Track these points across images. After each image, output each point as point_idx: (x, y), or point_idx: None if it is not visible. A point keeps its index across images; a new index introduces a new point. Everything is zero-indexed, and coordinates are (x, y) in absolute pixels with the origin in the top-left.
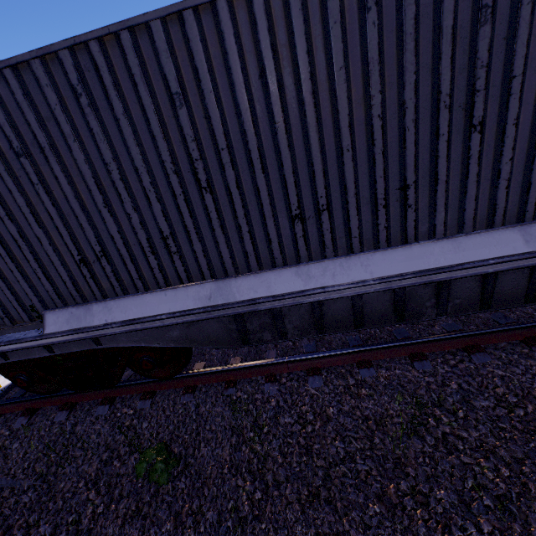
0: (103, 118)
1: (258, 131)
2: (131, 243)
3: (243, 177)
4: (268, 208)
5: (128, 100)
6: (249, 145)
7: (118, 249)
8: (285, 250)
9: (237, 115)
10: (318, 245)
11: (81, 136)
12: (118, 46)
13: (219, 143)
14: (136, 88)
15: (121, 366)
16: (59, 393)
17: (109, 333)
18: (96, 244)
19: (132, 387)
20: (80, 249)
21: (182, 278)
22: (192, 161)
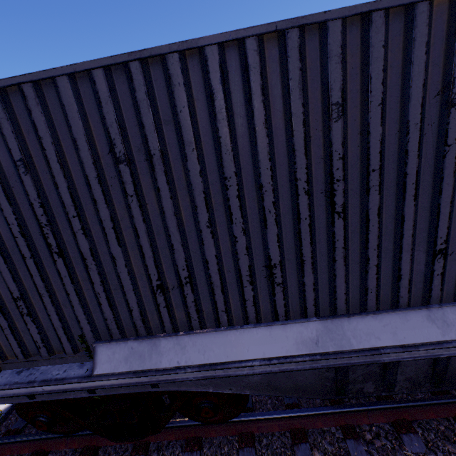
0: (234, 126)
1: (420, 152)
2: (225, 269)
3: (385, 203)
4: (408, 240)
5: (271, 108)
6: (407, 167)
7: (209, 275)
8: (411, 288)
9: (400, 133)
10: (453, 285)
11: (201, 145)
12: (278, 46)
13: (371, 163)
14: (287, 94)
15: (171, 411)
16: (78, 432)
17: (179, 379)
18: (184, 269)
19: (171, 429)
20: (161, 273)
21: (279, 313)
22: (331, 181)
